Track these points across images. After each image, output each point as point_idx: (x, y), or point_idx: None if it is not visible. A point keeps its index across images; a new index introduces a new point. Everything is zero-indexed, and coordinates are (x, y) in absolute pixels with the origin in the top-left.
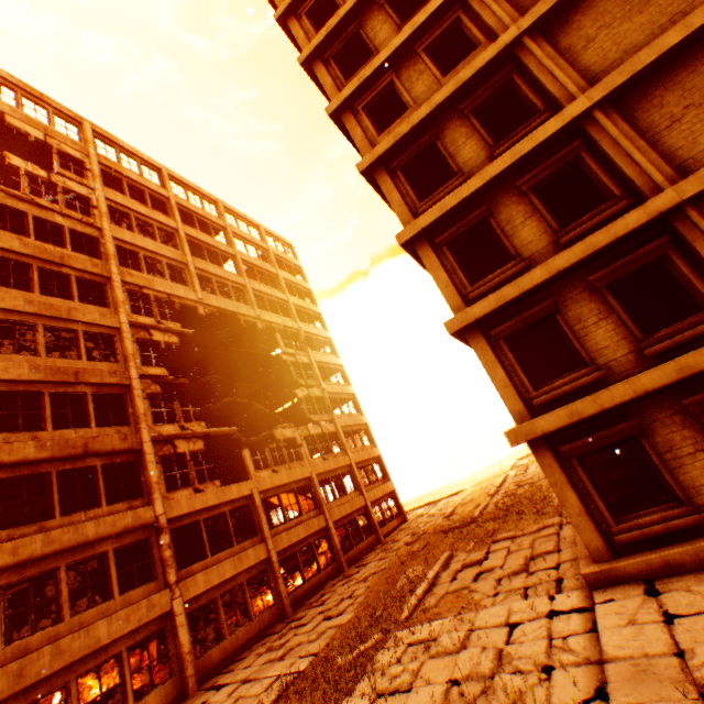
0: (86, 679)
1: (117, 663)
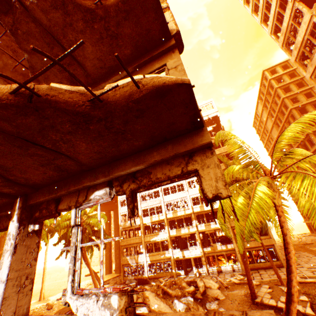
0: (220, 258)
1: (224, 256)
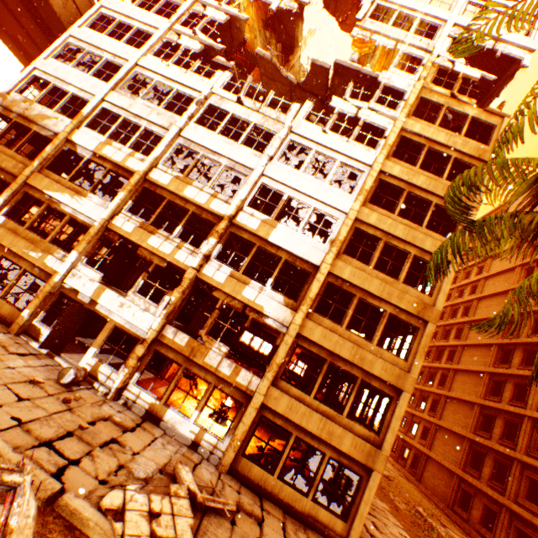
0: (201, 380)
1: None
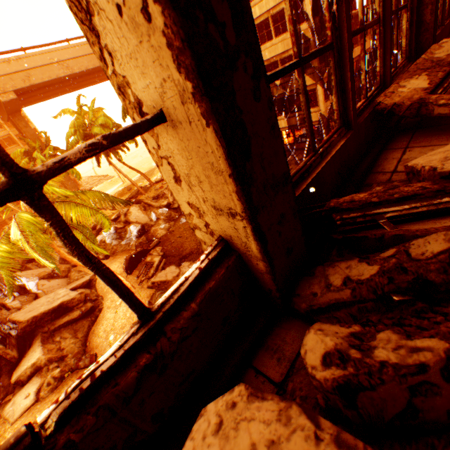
0: None
1: None
